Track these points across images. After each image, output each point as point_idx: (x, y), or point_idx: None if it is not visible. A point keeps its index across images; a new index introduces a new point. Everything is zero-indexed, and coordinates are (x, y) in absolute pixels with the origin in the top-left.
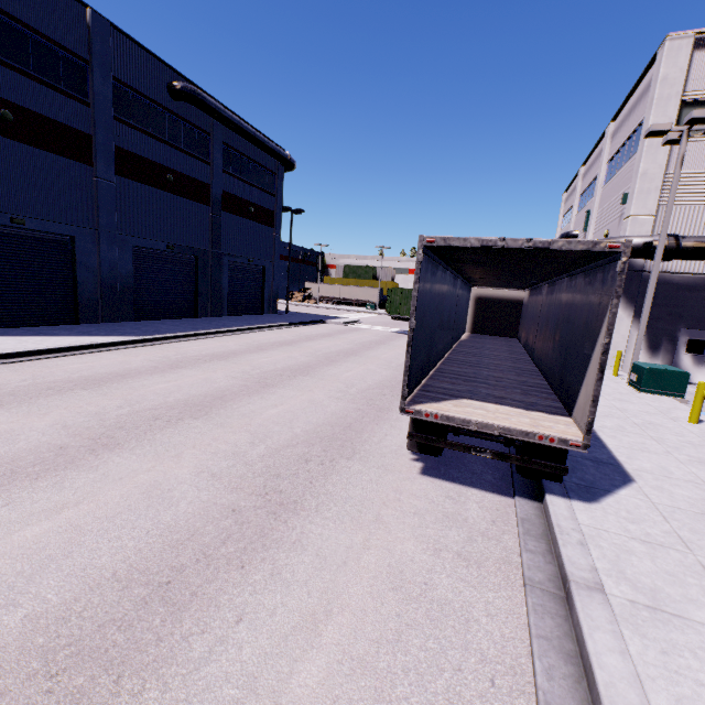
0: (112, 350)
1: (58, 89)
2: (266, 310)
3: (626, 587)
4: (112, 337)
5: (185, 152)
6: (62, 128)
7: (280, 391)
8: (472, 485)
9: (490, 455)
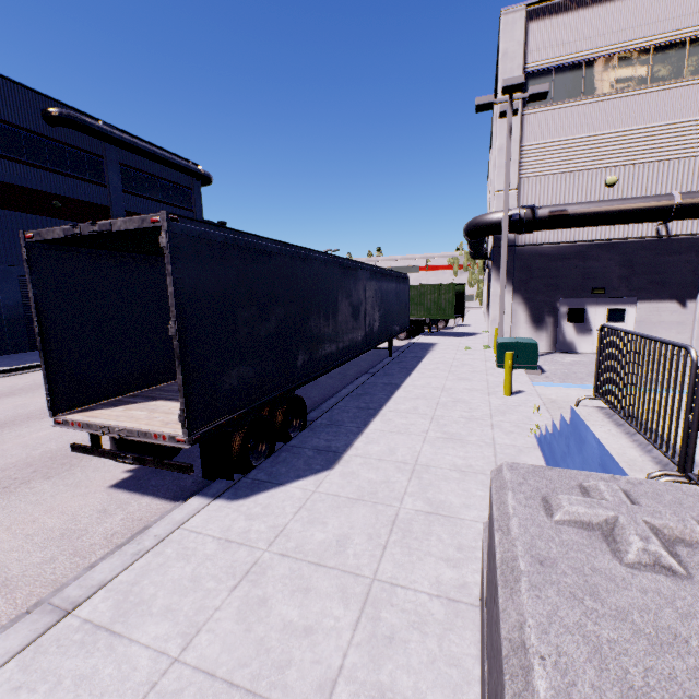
0: None
1: None
2: None
3: (109, 603)
4: None
5: (73, 177)
6: None
7: None
8: (153, 493)
9: (132, 460)
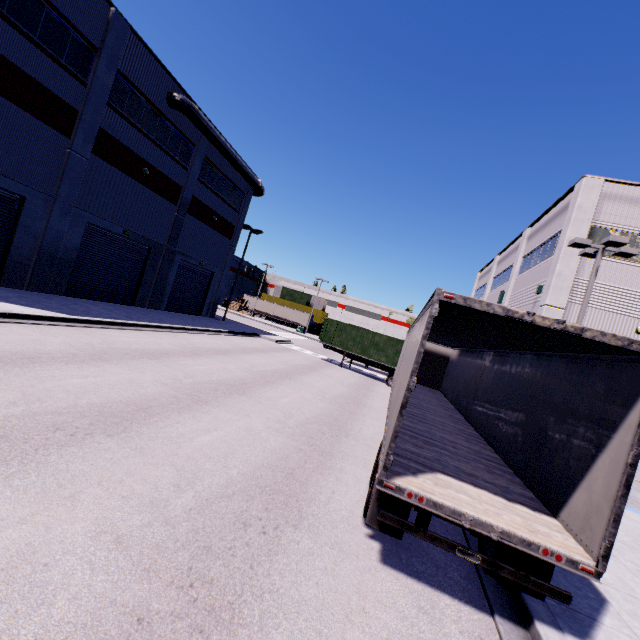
0: (28, 324)
1: (59, 62)
2: (204, 312)
3: None
4: (33, 309)
5: (167, 153)
6: (50, 95)
7: (214, 411)
8: (441, 587)
9: (478, 560)
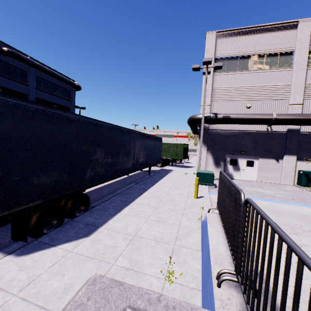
0: None
1: None
2: None
3: None
4: None
5: (11, 79)
6: None
7: None
8: None
9: None
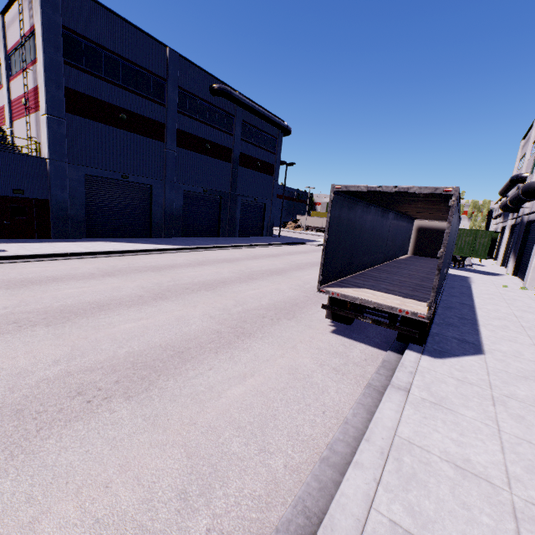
0: (168, 253)
1: (149, 99)
2: (264, 233)
3: (425, 393)
4: (168, 246)
5: (218, 129)
6: (150, 121)
7: (259, 282)
8: (362, 342)
9: (370, 321)
